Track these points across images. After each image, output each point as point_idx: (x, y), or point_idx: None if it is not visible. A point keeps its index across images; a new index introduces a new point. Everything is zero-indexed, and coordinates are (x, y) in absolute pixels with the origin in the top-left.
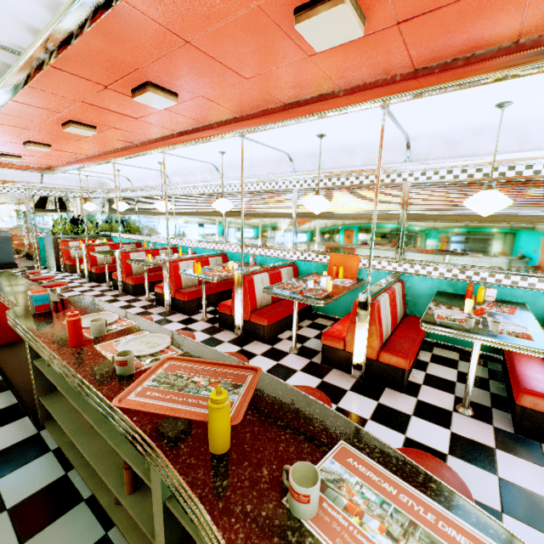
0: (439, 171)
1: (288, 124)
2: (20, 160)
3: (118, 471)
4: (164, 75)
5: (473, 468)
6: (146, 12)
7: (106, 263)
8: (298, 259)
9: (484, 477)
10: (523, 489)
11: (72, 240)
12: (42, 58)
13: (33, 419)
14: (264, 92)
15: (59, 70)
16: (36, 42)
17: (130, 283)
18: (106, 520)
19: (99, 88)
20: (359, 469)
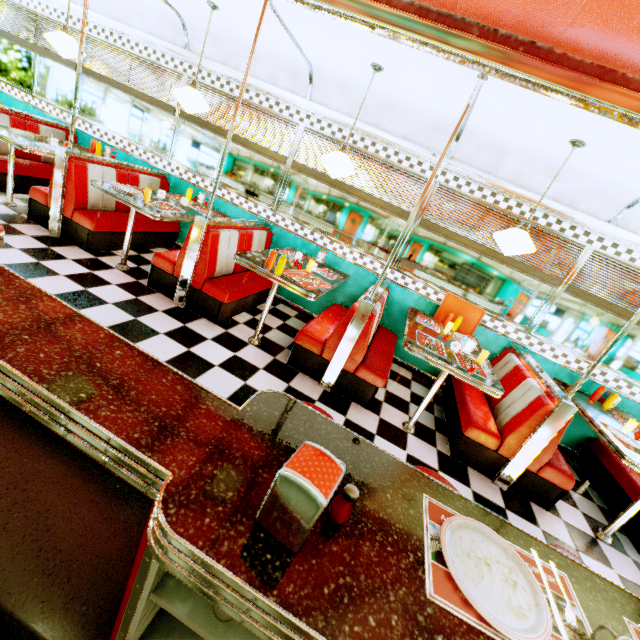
0: (633, 250)
1: (630, 122)
2: None
3: None
4: None
5: None
6: None
7: (12, 159)
8: (395, 282)
9: None
10: None
11: None
12: None
13: None
14: None
15: None
16: None
17: (84, 225)
18: None
19: None
20: None
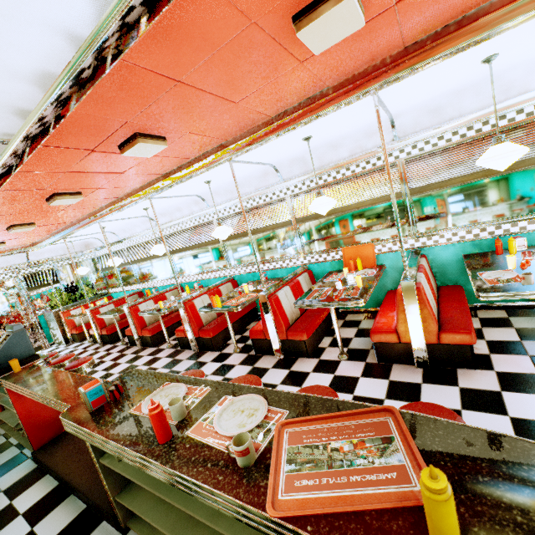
0: (429, 140)
1: (280, 136)
2: (4, 245)
3: None
4: (152, 122)
5: None
6: (137, 61)
7: (116, 322)
8: (310, 263)
9: None
10: None
11: (73, 309)
12: (33, 139)
13: (114, 523)
14: (252, 111)
15: (44, 147)
16: (28, 123)
17: (147, 335)
18: None
19: (85, 154)
20: None
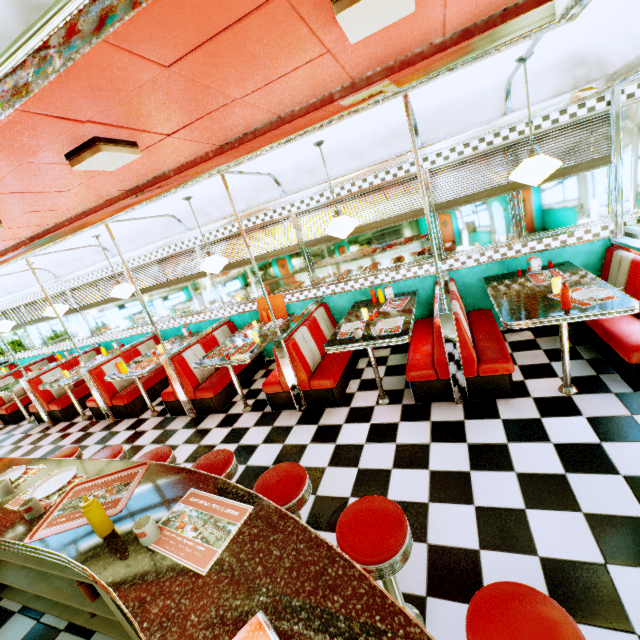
0: (313, 196)
1: (139, 208)
2: None
3: (80, 591)
4: None
5: (380, 446)
6: None
7: (16, 398)
8: (231, 315)
9: (387, 448)
10: (410, 444)
11: None
12: None
13: None
14: (95, 191)
15: None
16: None
17: (56, 409)
18: (87, 633)
19: None
20: (195, 502)
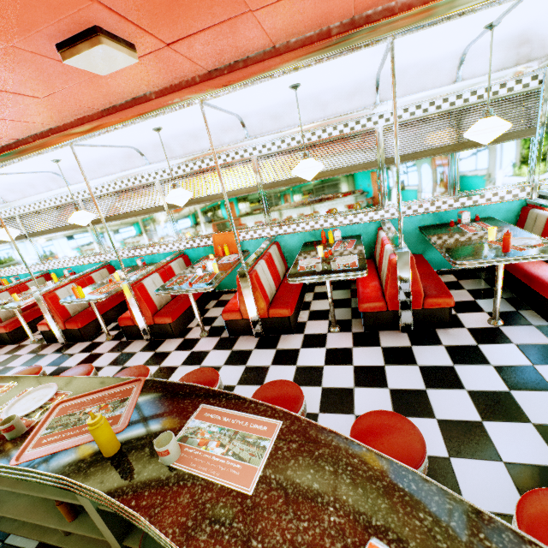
0: (275, 142)
1: (114, 130)
2: None
3: (55, 511)
4: None
5: (339, 367)
6: None
7: None
8: (185, 248)
9: (345, 370)
10: (366, 366)
11: None
12: None
13: None
14: (70, 104)
15: None
16: None
17: (3, 332)
18: None
19: None
20: (210, 417)
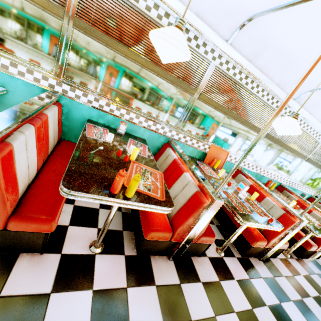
0: None
1: None
2: None
3: None
4: None
5: None
6: None
7: None
8: (179, 141)
9: None
10: None
11: None
12: None
13: None
14: None
15: None
16: None
17: None
18: None
19: None
20: None
